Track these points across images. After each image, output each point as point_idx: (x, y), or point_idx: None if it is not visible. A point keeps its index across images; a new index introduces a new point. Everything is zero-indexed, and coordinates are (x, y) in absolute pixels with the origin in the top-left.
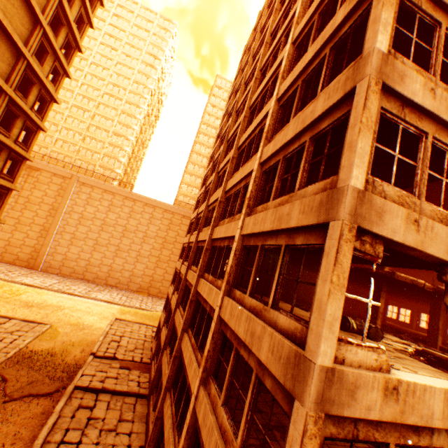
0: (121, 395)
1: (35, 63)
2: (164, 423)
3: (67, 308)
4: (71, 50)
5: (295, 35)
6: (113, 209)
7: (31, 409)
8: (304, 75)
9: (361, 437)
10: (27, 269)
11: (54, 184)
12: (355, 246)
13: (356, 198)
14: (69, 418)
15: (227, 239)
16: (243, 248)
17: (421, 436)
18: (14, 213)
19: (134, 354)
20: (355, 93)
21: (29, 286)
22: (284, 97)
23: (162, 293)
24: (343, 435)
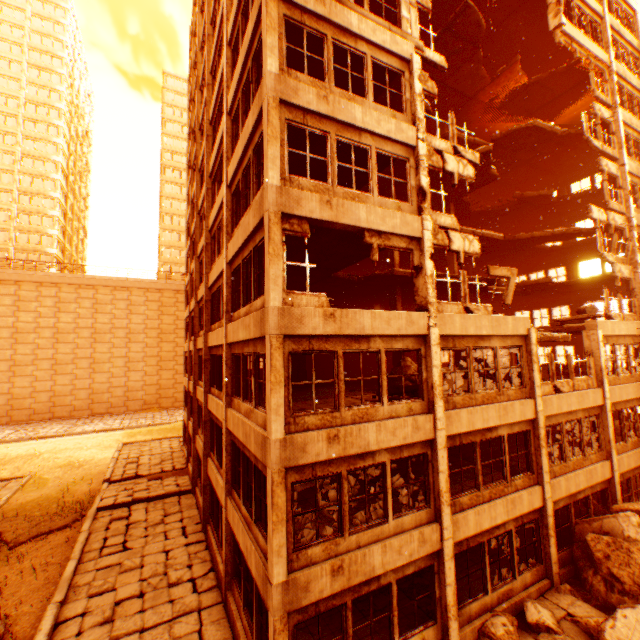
0: (159, 499)
1: None
2: (212, 479)
3: (46, 452)
4: None
5: (229, 36)
6: (65, 308)
7: (51, 543)
8: (242, 87)
9: (316, 349)
10: None
11: None
12: (286, 228)
13: (276, 193)
14: (104, 531)
15: (221, 278)
16: (233, 275)
17: (362, 344)
18: None
19: (163, 466)
20: (263, 110)
21: None
22: (233, 111)
23: (179, 402)
24: (303, 349)
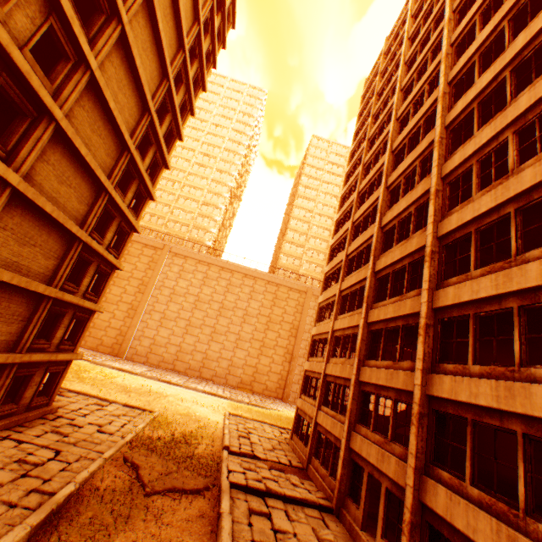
0: (295, 503)
1: (174, 87)
2: (457, 525)
3: (170, 395)
4: (197, 87)
5: None
6: (208, 282)
7: (183, 508)
8: None
9: None
10: (112, 356)
11: (144, 256)
12: None
13: None
14: (246, 526)
15: (511, 202)
16: None
17: None
18: None
19: (277, 455)
20: None
21: (120, 371)
22: None
23: (268, 390)
24: None
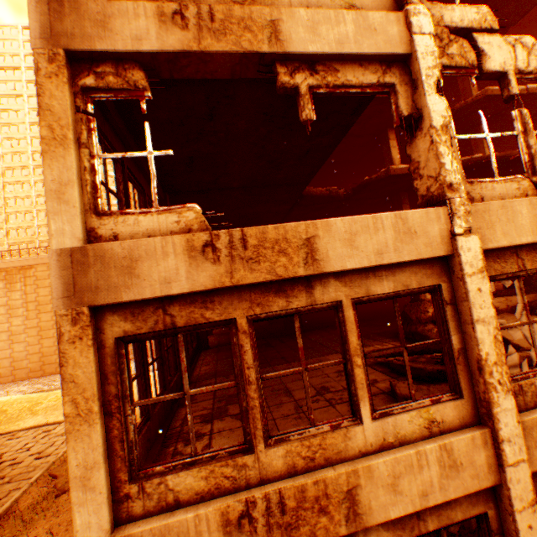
0: None
1: None
2: None
3: None
4: None
5: None
6: None
7: None
8: None
9: (183, 324)
10: None
11: None
12: (88, 84)
13: (49, 13)
14: None
15: None
16: None
17: (294, 297)
18: (31, 323)
19: None
20: None
21: None
22: None
23: None
24: (149, 329)
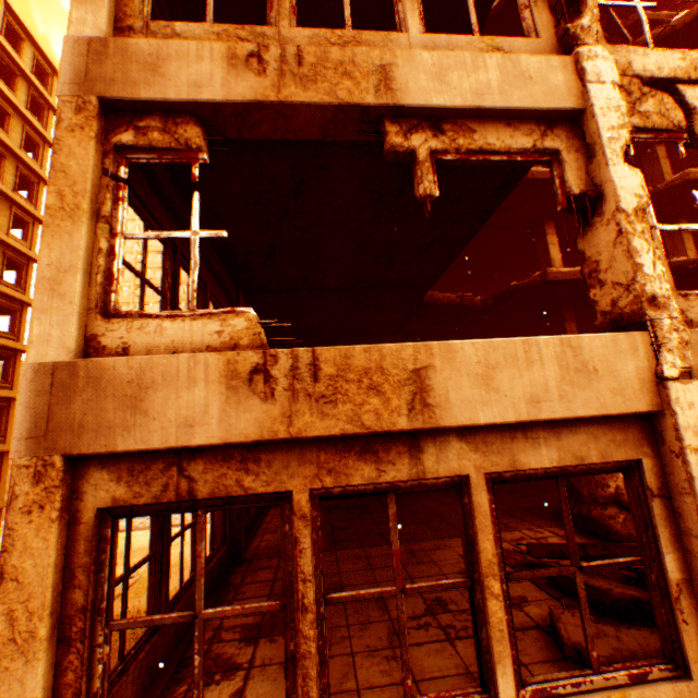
0: None
1: None
2: None
3: None
4: (32, 186)
5: None
6: None
7: None
8: None
9: (206, 494)
10: None
11: None
12: (124, 142)
13: (88, 54)
14: None
15: None
16: None
17: (389, 462)
18: None
19: None
20: None
21: None
22: None
23: None
24: (152, 497)
